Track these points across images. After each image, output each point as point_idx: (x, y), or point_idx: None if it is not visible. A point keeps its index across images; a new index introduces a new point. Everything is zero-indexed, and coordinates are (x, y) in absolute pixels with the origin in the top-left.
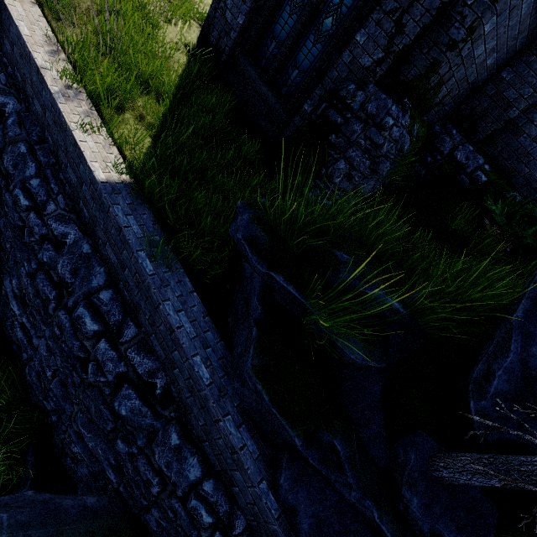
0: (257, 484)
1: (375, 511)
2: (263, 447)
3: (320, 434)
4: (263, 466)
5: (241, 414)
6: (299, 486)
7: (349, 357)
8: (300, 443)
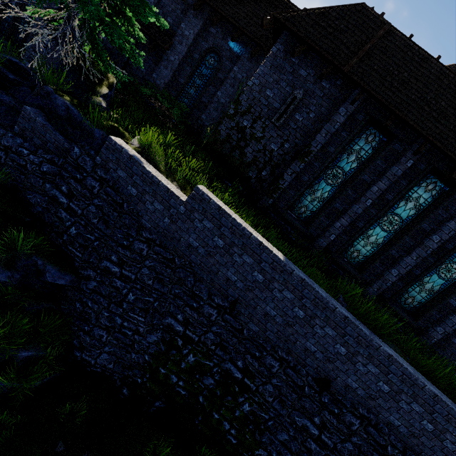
0: None
1: (14, 102)
2: None
3: None
4: None
5: None
6: None
7: (8, 77)
8: None
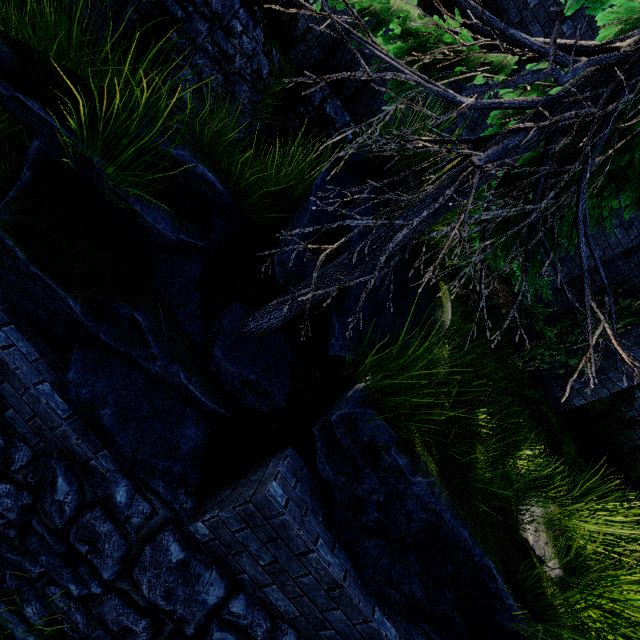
0: (32, 385)
1: (182, 373)
2: (49, 352)
3: (113, 306)
4: (45, 370)
5: (8, 314)
6: (96, 376)
7: (155, 228)
8: (79, 307)
